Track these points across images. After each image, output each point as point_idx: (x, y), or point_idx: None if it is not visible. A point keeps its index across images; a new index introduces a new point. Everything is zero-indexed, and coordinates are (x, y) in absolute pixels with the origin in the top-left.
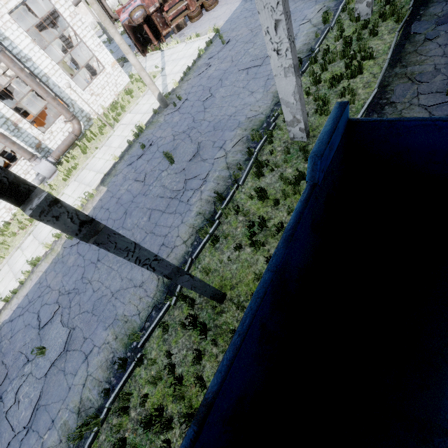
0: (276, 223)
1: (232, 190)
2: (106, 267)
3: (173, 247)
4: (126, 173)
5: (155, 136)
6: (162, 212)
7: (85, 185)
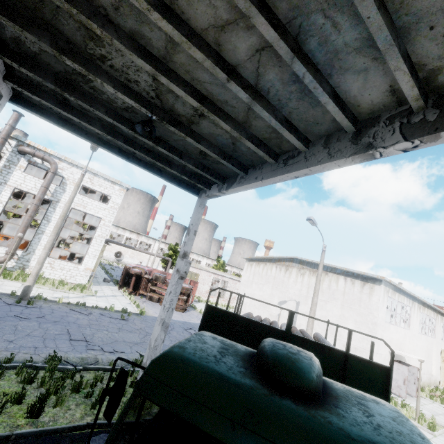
0: None
1: None
2: None
3: None
4: None
5: None
6: None
7: None
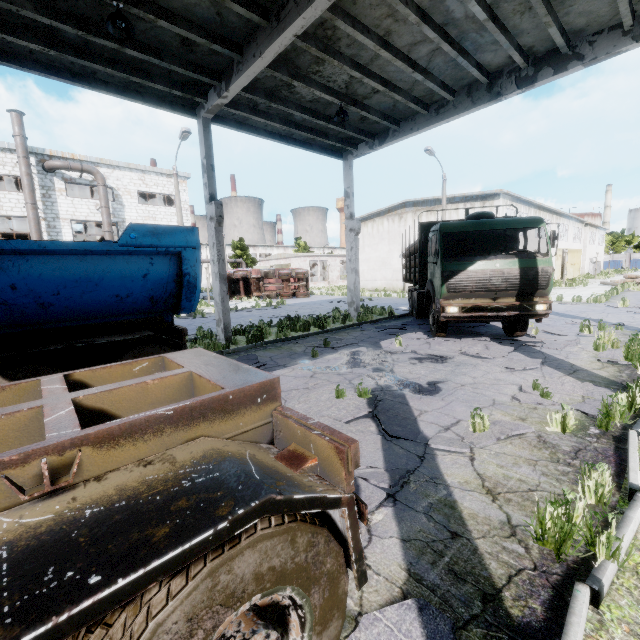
0: None
1: None
2: None
3: None
4: None
5: None
6: None
7: None
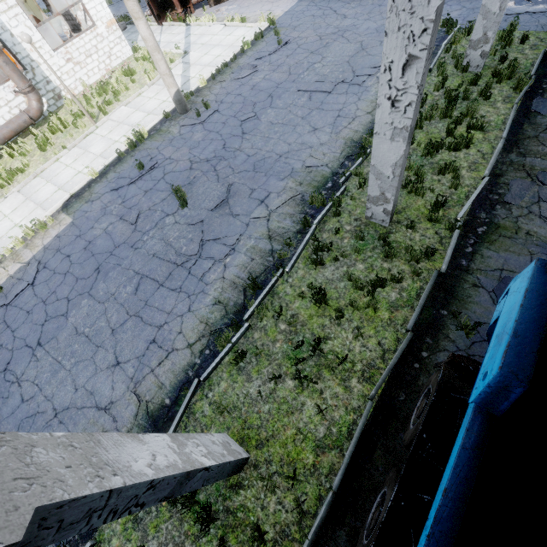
0: (336, 348)
1: (274, 277)
2: (50, 360)
3: (171, 350)
4: (107, 202)
5: (161, 153)
6: (158, 284)
7: (36, 205)
